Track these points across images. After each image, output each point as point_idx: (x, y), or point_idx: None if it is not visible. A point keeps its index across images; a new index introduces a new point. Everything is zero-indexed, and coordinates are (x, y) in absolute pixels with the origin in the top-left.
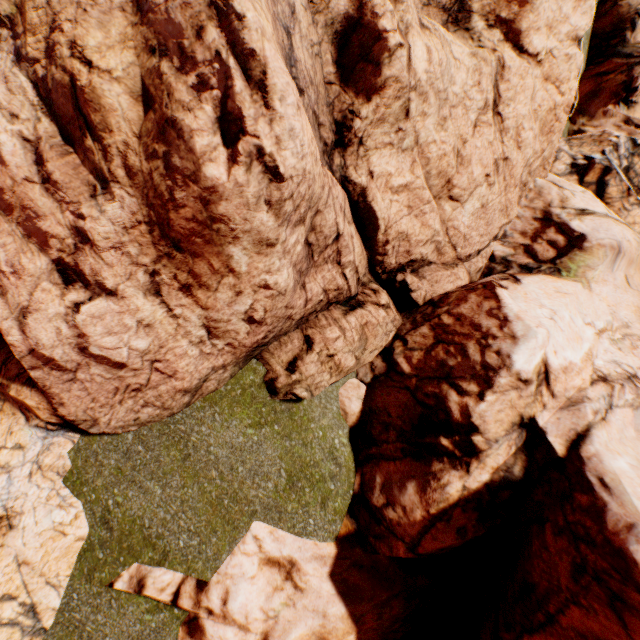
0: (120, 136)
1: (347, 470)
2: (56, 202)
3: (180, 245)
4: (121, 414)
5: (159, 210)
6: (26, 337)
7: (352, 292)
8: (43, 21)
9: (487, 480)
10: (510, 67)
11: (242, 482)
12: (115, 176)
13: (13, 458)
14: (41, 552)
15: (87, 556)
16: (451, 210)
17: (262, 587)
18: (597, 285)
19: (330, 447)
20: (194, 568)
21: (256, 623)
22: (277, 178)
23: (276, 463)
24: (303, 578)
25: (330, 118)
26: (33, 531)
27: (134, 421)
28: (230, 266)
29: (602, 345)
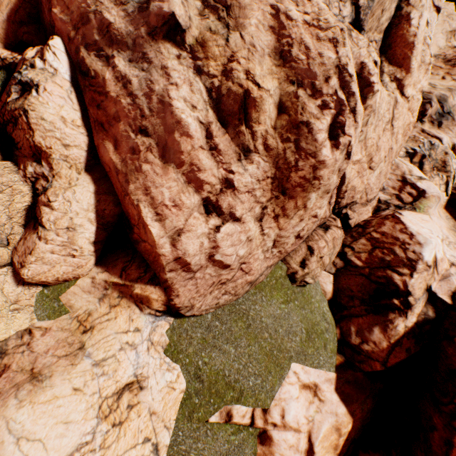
0: (264, 127)
1: (331, 326)
2: (215, 162)
3: (285, 191)
4: (208, 301)
5: (283, 171)
6: (175, 249)
7: (326, 219)
8: (221, 54)
9: (415, 321)
10: (399, 102)
11: (282, 339)
12: (257, 149)
13: (135, 338)
14: (162, 404)
15: (186, 403)
16: (368, 174)
17: (303, 403)
18: (432, 216)
19: (322, 313)
20: (259, 399)
21: (303, 426)
22: (348, 157)
23: (299, 325)
24: (322, 394)
25: None
26: (156, 389)
27: (215, 305)
28: (305, 204)
29: (445, 247)
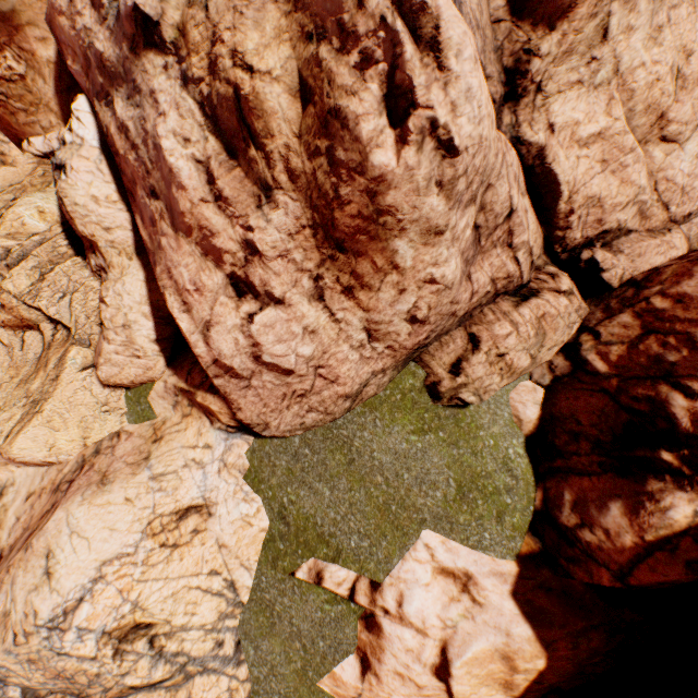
0: (281, 140)
1: (525, 484)
2: (227, 218)
3: (343, 245)
4: (288, 419)
5: (323, 211)
6: (210, 349)
7: (524, 279)
8: (204, 37)
9: None
10: None
11: (408, 489)
12: (278, 183)
13: (204, 456)
14: (234, 538)
15: (270, 546)
16: (663, 156)
17: (437, 595)
18: None
19: (503, 457)
20: (366, 568)
21: (433, 629)
22: (451, 153)
23: (443, 472)
24: (481, 593)
25: (498, 67)
26: (227, 519)
27: (300, 425)
28: (394, 262)
29: None
